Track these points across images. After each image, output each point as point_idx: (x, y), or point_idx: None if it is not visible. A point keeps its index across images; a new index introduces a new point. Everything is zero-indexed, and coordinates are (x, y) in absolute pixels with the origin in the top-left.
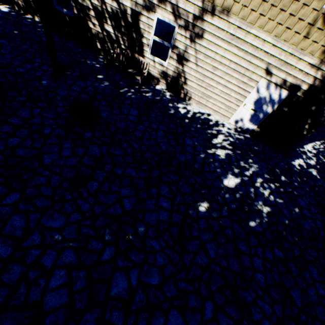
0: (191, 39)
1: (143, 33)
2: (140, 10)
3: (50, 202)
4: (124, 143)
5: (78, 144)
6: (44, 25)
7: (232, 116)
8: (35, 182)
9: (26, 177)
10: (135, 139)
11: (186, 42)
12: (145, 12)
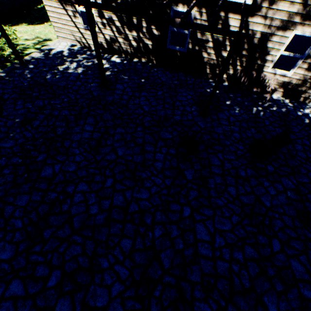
0: None
1: (270, 51)
2: (273, 31)
3: (302, 243)
4: (301, 169)
5: (272, 180)
6: (218, 80)
7: None
8: (277, 226)
9: (267, 223)
10: (305, 162)
11: None
12: (280, 32)
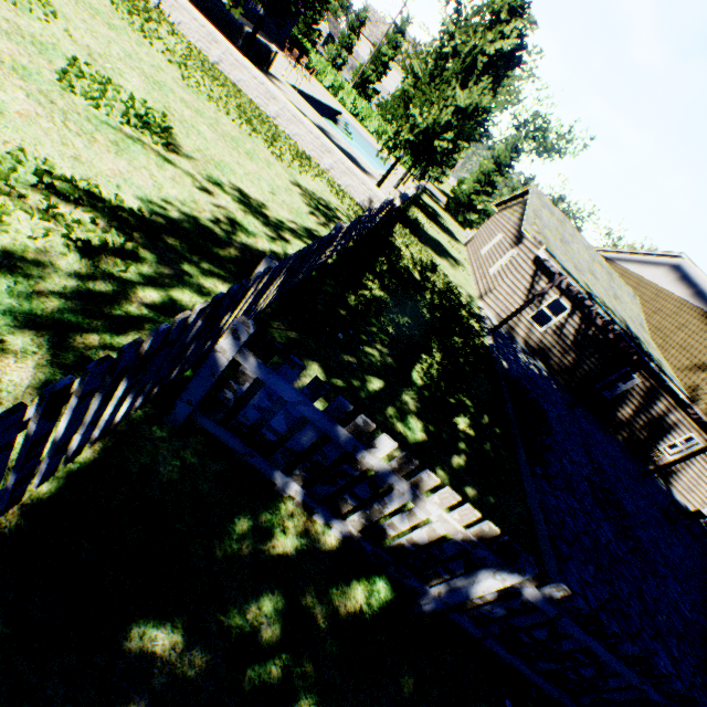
0: (706, 455)
1: (669, 436)
2: (679, 426)
3: None
4: None
5: None
6: (682, 459)
7: (702, 509)
8: None
9: None
10: None
11: (700, 455)
12: (683, 428)
